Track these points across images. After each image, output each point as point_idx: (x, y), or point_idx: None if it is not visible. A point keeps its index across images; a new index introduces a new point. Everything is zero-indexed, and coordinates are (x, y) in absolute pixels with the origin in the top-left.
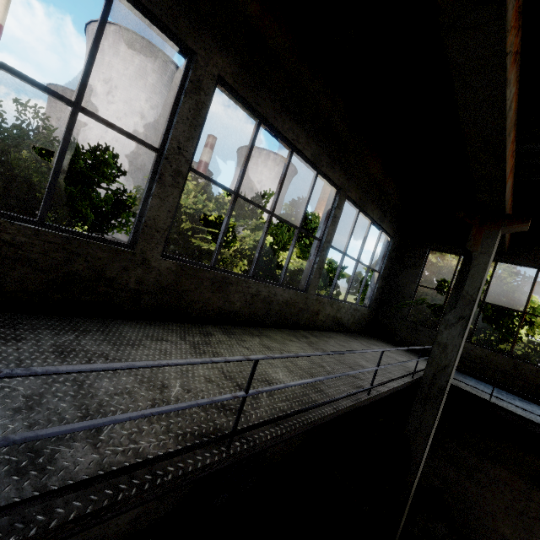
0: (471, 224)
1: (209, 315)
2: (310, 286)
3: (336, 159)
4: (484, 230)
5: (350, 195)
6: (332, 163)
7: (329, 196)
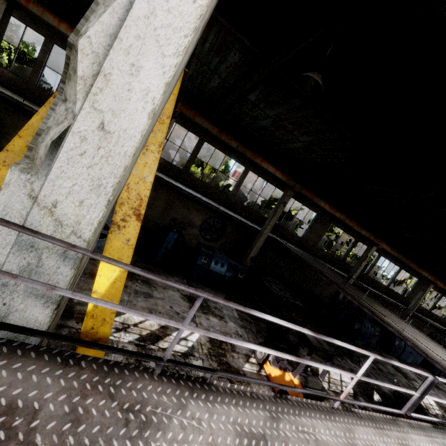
0: None
1: (445, 326)
2: None
3: None
4: None
5: None
6: None
7: None
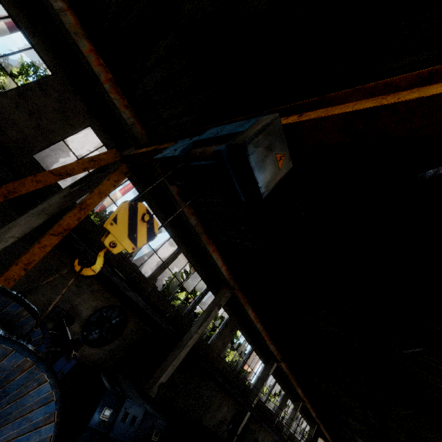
0: (325, 439)
1: None
2: (300, 440)
3: (308, 419)
4: (326, 441)
5: (308, 423)
6: (307, 420)
7: (305, 423)
